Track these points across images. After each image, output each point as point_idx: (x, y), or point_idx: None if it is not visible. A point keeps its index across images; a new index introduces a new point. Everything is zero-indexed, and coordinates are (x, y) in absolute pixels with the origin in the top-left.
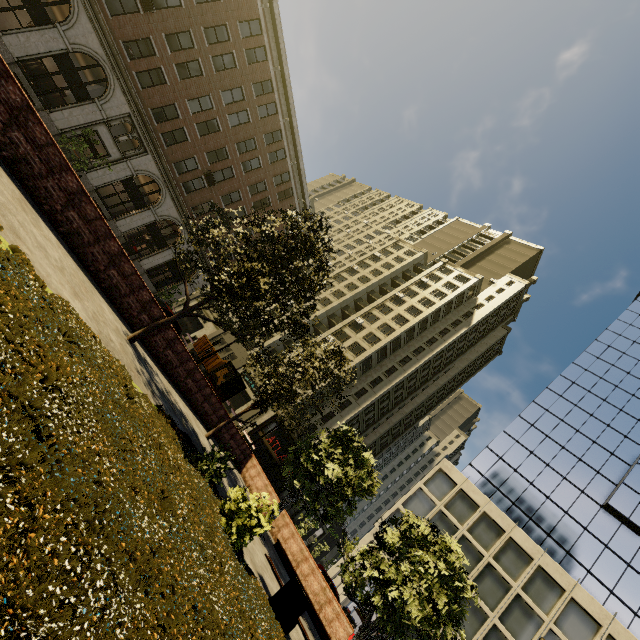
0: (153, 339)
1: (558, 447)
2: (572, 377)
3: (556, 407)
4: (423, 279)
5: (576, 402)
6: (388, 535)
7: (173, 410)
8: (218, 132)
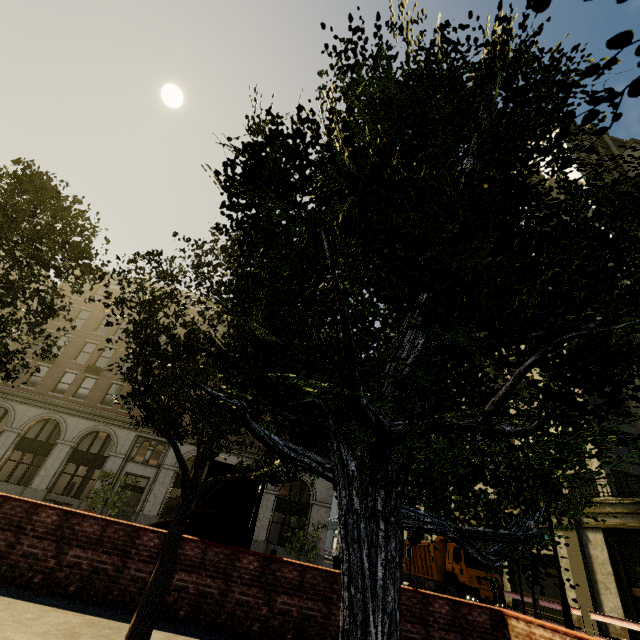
0: None
1: None
2: None
3: None
4: None
5: None
6: None
7: None
8: None
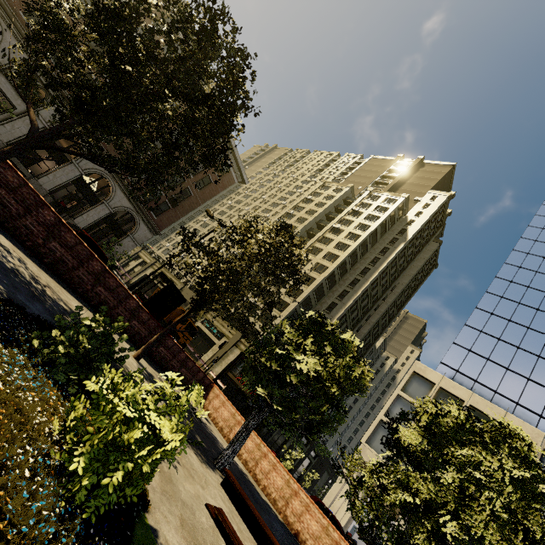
0: (20, 223)
1: (523, 329)
2: (517, 262)
3: (510, 292)
4: (355, 208)
5: (528, 284)
6: (406, 435)
7: (34, 296)
8: None
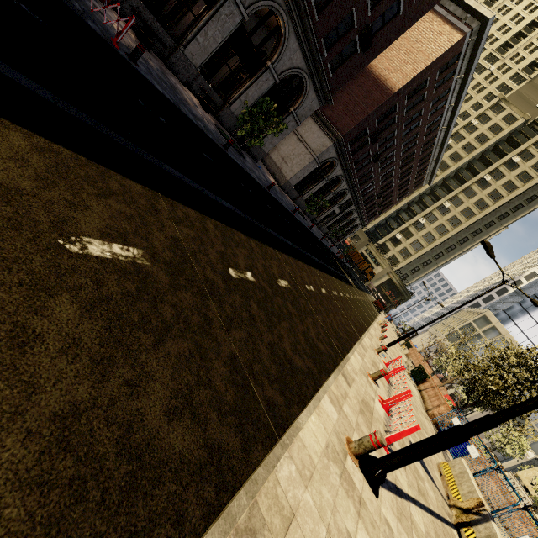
0: None
1: None
2: None
3: None
4: (514, 159)
5: None
6: None
7: None
8: (391, 176)
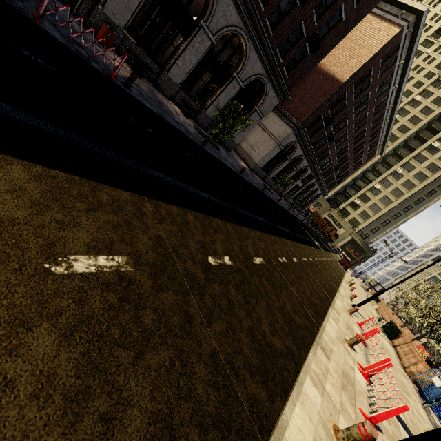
0: None
1: None
2: None
3: None
4: None
5: None
6: None
7: None
8: (346, 151)
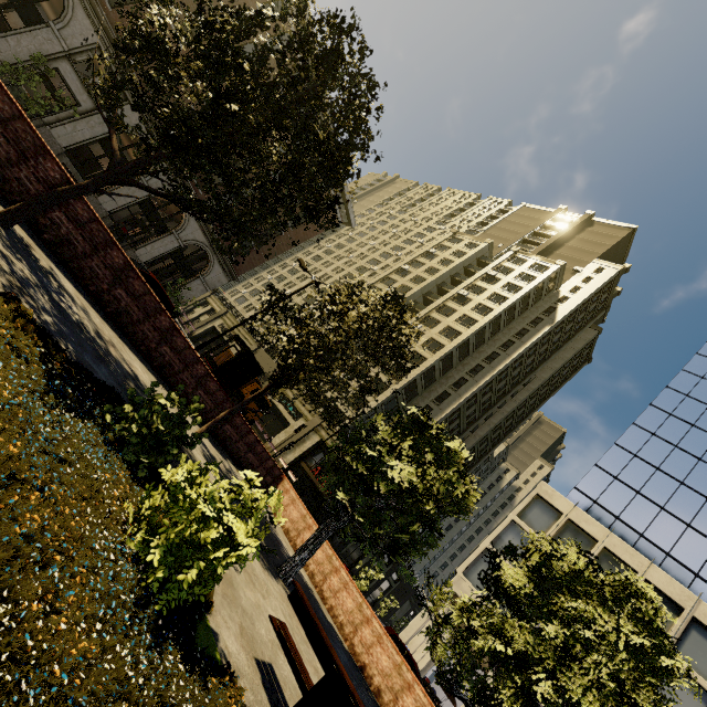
0: (85, 264)
1: (693, 459)
2: (699, 371)
3: (683, 409)
4: (490, 272)
5: None
6: (509, 574)
7: (99, 356)
8: None
